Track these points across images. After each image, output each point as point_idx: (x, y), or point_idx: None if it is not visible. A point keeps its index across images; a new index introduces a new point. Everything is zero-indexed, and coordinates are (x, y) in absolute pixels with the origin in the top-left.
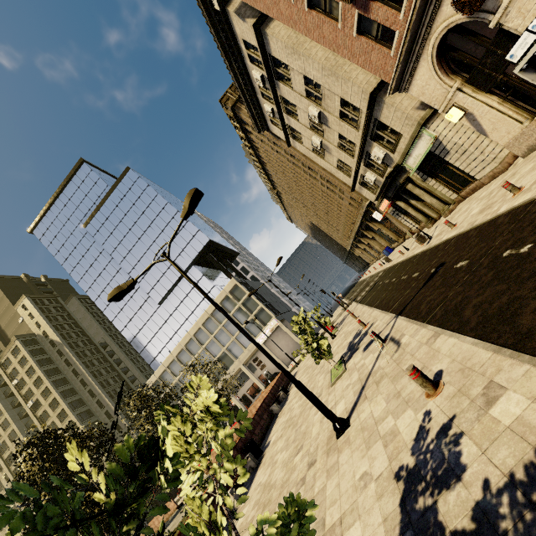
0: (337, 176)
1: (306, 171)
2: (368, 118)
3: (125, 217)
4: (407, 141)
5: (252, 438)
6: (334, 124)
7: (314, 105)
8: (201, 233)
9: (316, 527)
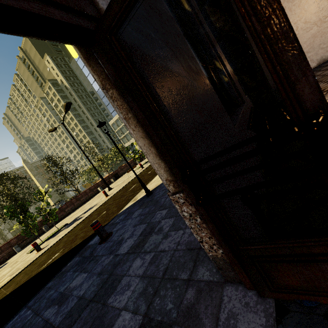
0: None
1: None
2: None
3: None
4: None
5: (117, 173)
6: None
7: None
8: None
9: (86, 207)
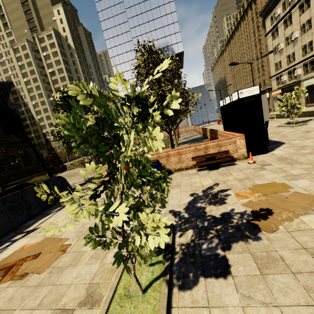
0: (270, 67)
1: (258, 53)
2: (312, 56)
3: (147, 0)
4: (313, 75)
5: None
6: (297, 46)
7: (299, 32)
8: (181, 44)
9: None
